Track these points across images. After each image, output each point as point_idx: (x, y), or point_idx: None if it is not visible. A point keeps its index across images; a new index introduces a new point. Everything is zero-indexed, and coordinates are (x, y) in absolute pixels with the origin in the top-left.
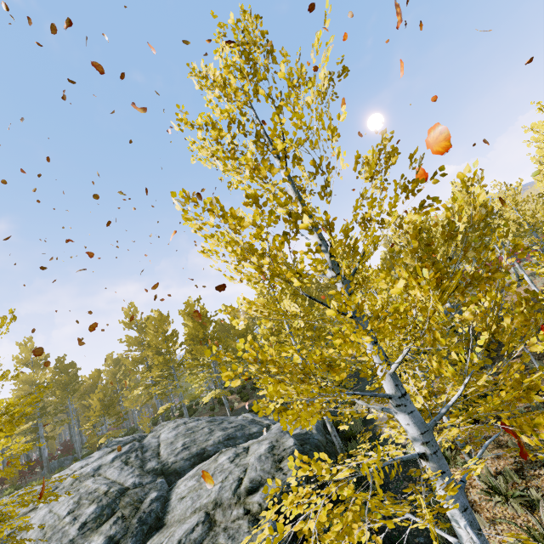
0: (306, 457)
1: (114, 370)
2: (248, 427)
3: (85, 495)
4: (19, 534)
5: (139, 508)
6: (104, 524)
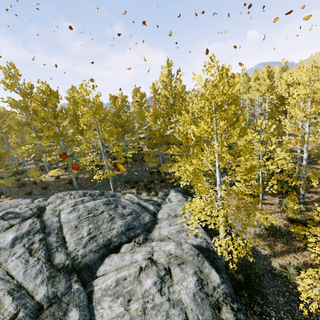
0: None
1: None
2: (141, 215)
3: None
4: None
5: None
6: None
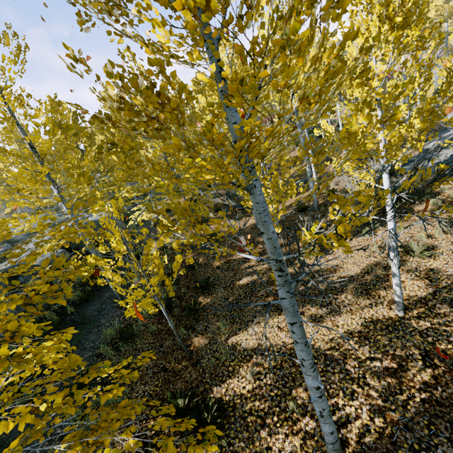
0: (19, 214)
1: None
2: None
3: None
4: None
5: None
6: None
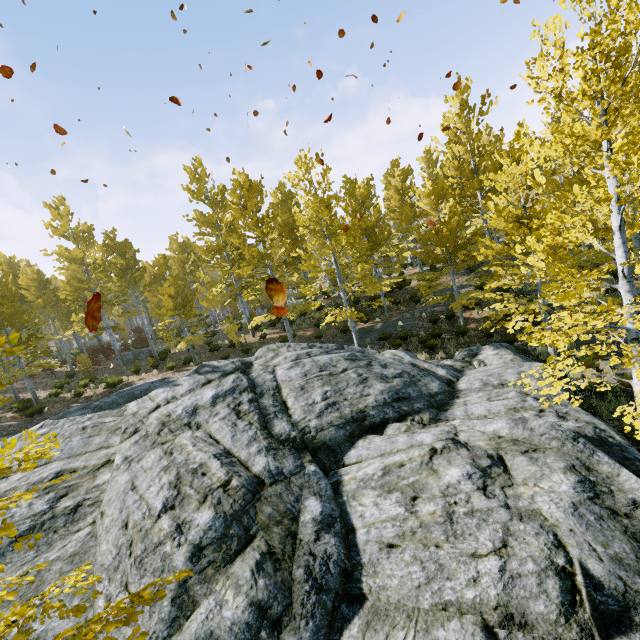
0: None
1: (181, 257)
2: (421, 380)
3: (186, 473)
4: (90, 510)
5: (297, 537)
6: (237, 558)
